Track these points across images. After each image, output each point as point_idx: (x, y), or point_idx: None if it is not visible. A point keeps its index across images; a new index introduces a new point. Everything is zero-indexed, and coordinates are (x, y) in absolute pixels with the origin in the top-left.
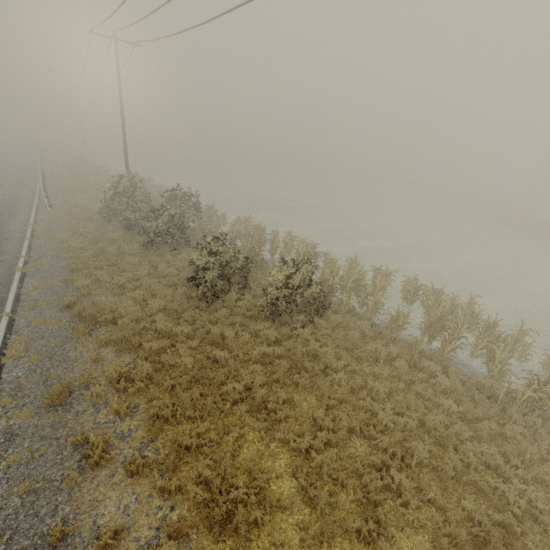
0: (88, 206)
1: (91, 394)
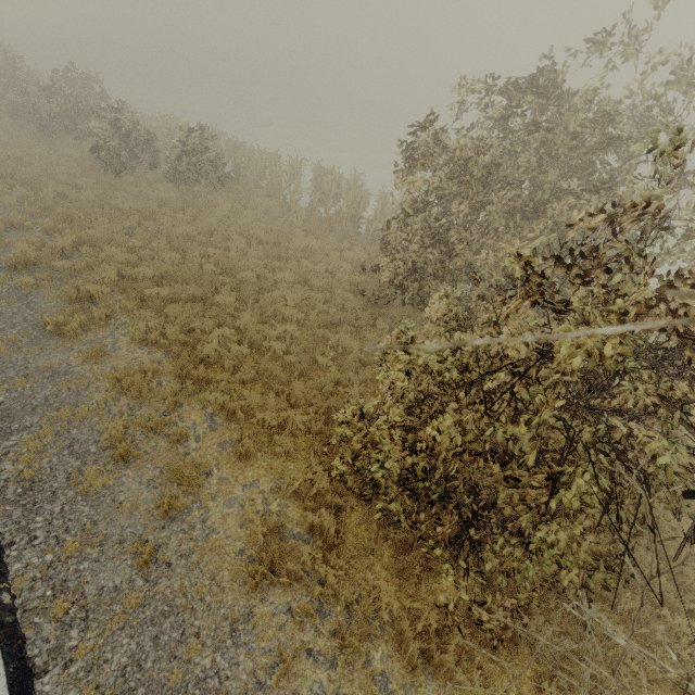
0: None
1: (5, 208)
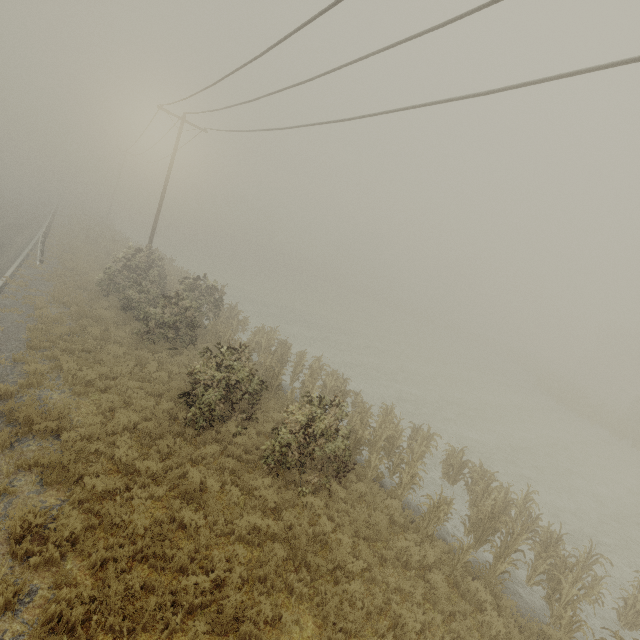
0: (88, 272)
1: None
